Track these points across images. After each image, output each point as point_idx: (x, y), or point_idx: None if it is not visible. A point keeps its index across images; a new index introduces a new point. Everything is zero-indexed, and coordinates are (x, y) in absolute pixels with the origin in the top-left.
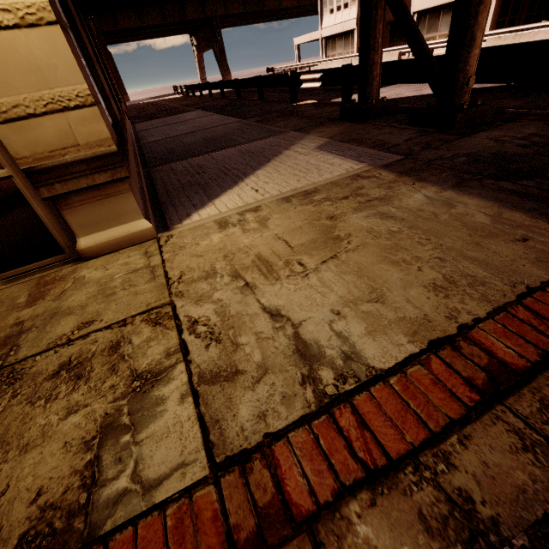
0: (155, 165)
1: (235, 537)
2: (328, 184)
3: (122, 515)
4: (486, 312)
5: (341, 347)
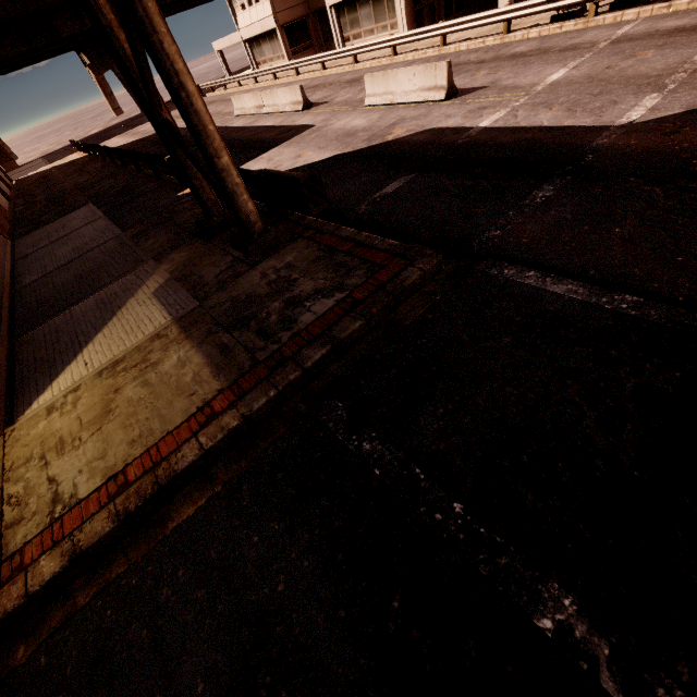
0: (21, 334)
1: (2, 580)
2: (135, 348)
3: None
4: (141, 453)
5: (72, 492)
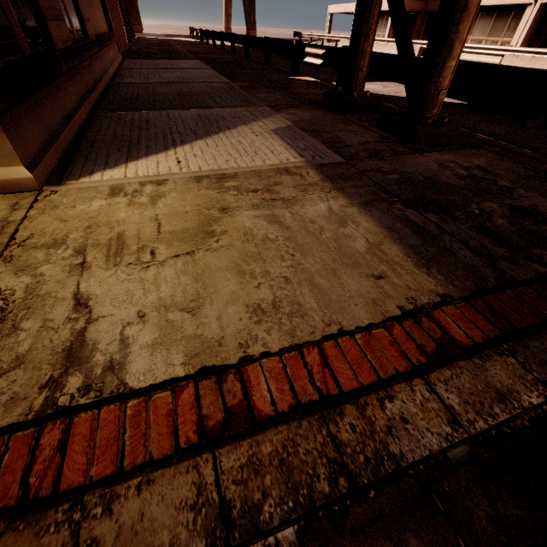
0: (106, 110)
1: None
2: (252, 171)
3: None
4: (281, 347)
5: (114, 355)
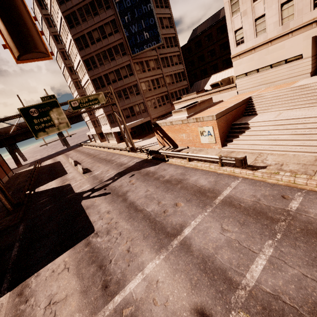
0: None
1: None
2: None
3: None
4: None
5: None
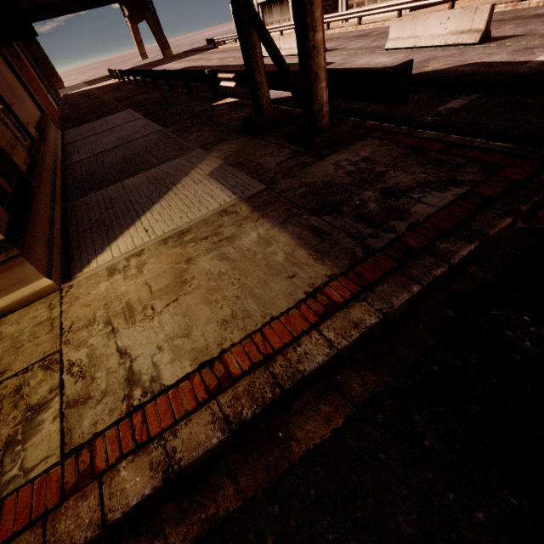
0: (73, 199)
1: (65, 487)
2: (201, 221)
3: (12, 488)
4: (240, 339)
5: (152, 373)
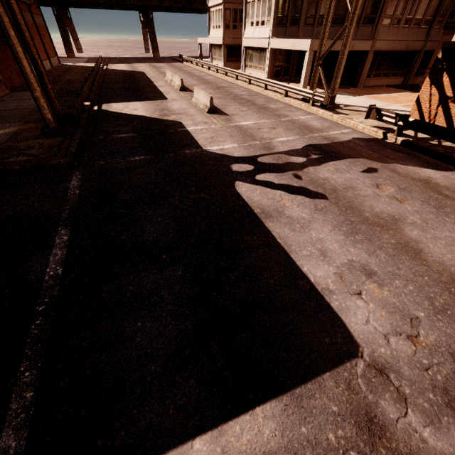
0: None
1: None
2: None
3: None
4: None
5: None
